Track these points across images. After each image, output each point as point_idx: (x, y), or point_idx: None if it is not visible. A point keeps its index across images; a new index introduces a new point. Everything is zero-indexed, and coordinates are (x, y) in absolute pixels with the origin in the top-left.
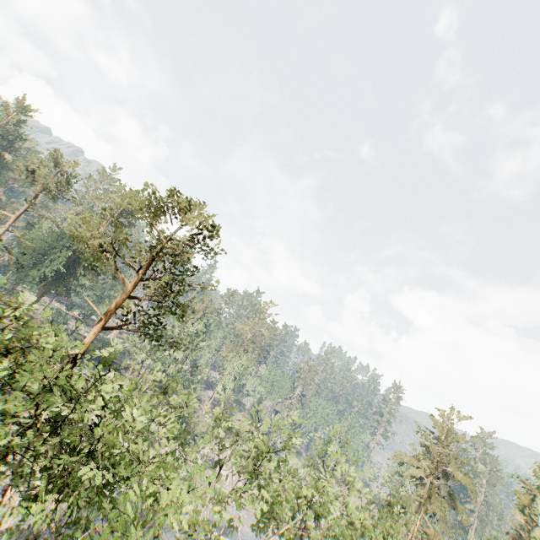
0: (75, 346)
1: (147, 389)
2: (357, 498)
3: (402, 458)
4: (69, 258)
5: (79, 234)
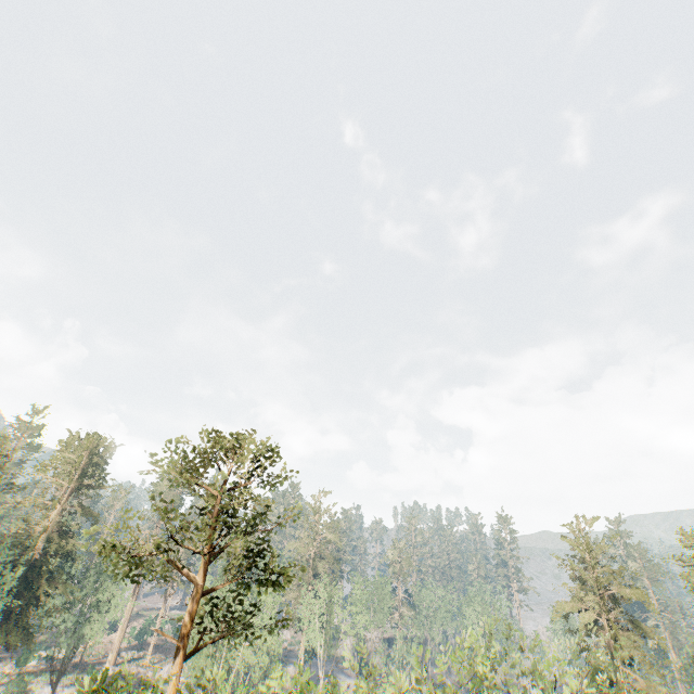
0: None
1: None
2: None
3: (565, 608)
4: (19, 578)
5: (26, 532)
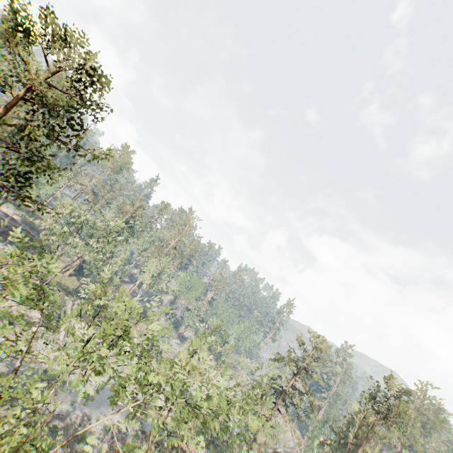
0: (1, 224)
1: (70, 274)
2: (228, 381)
3: (277, 355)
4: None
5: None
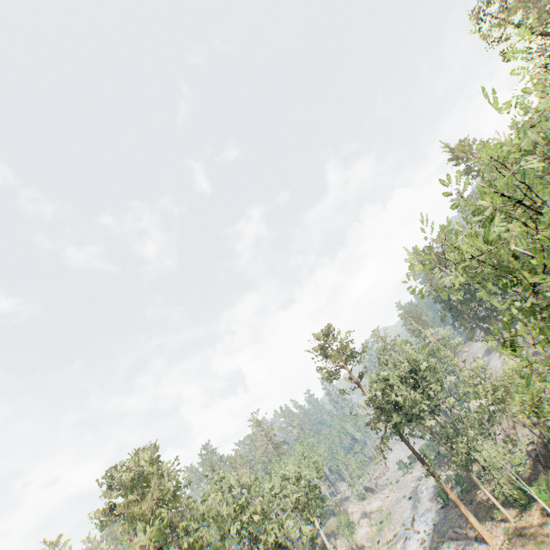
0: None
1: None
2: None
3: None
4: None
5: None
